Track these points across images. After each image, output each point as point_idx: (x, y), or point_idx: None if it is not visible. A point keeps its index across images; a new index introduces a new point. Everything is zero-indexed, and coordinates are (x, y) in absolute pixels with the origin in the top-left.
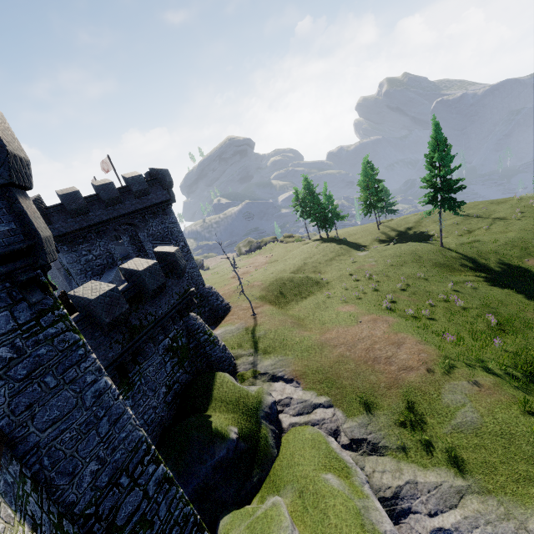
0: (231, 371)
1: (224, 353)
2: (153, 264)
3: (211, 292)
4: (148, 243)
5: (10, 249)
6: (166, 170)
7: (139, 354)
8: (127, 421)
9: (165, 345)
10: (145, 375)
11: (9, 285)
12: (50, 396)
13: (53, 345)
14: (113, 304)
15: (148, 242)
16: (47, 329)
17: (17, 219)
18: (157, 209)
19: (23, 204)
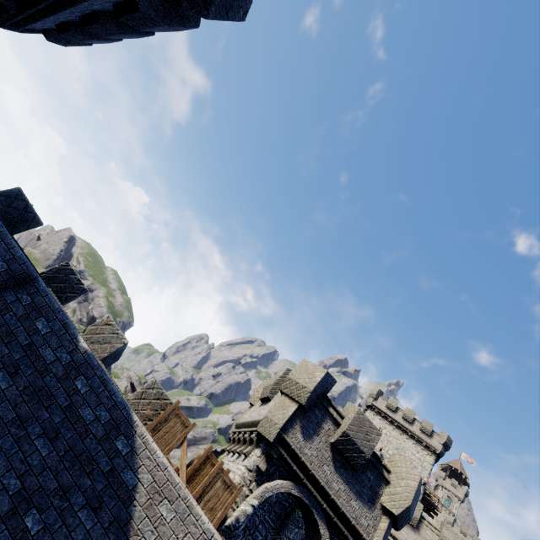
0: None
1: None
2: None
3: None
4: None
5: None
6: None
7: None
8: None
9: None
10: None
11: None
12: None
13: None
14: None
15: None
16: None
17: None
18: None
19: None
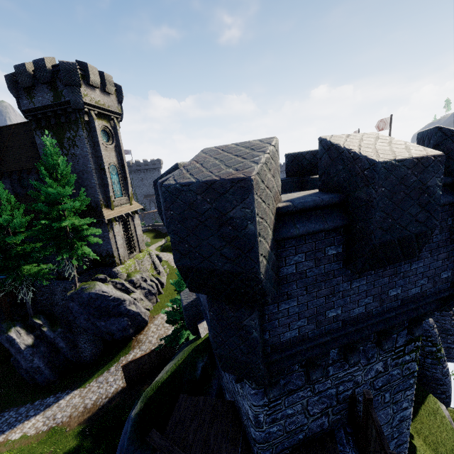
0: (441, 398)
1: (444, 376)
2: None
3: None
4: None
5: (439, 297)
6: None
7: None
8: (403, 449)
9: None
10: None
11: None
12: (381, 407)
13: (401, 369)
14: None
15: None
16: (405, 355)
17: None
18: None
19: None
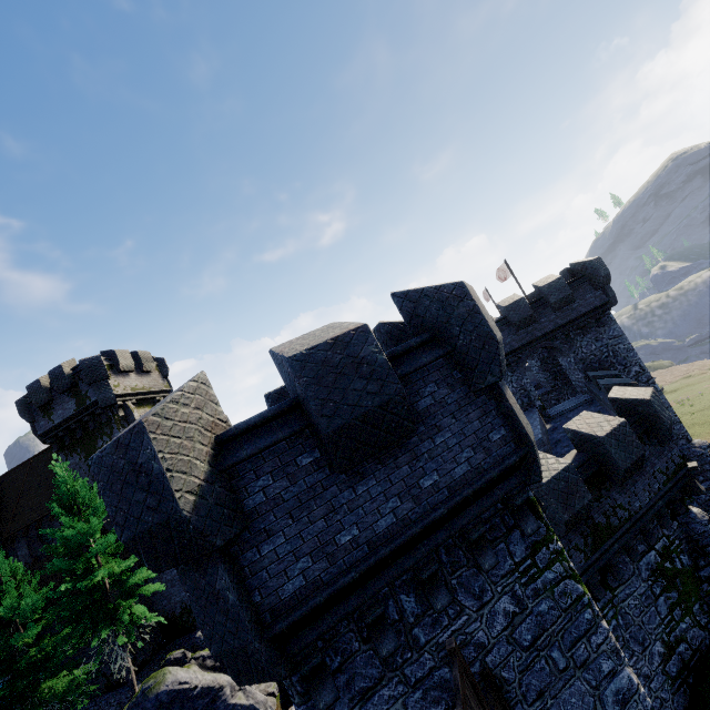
0: None
1: None
2: (618, 425)
3: (708, 455)
4: (575, 372)
5: (505, 466)
6: (597, 259)
7: (608, 571)
8: None
9: (650, 563)
10: (622, 611)
11: (500, 506)
12: (560, 684)
13: (553, 599)
14: (569, 492)
15: (575, 371)
16: (544, 571)
17: (505, 422)
18: (586, 321)
19: (509, 401)
